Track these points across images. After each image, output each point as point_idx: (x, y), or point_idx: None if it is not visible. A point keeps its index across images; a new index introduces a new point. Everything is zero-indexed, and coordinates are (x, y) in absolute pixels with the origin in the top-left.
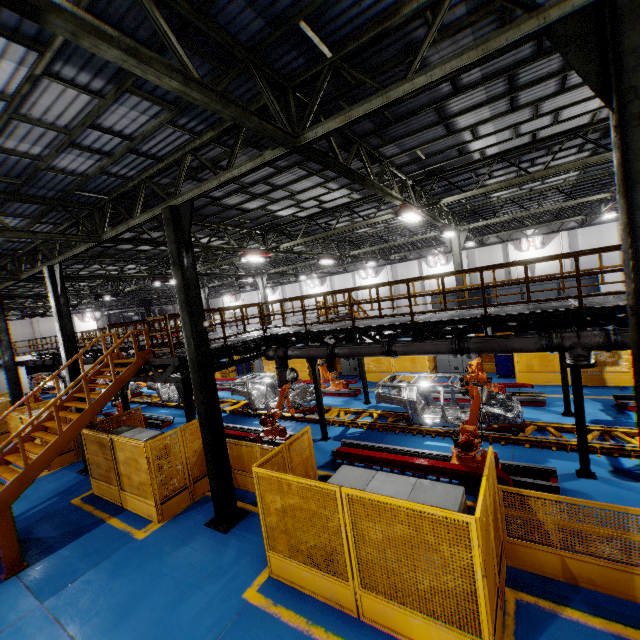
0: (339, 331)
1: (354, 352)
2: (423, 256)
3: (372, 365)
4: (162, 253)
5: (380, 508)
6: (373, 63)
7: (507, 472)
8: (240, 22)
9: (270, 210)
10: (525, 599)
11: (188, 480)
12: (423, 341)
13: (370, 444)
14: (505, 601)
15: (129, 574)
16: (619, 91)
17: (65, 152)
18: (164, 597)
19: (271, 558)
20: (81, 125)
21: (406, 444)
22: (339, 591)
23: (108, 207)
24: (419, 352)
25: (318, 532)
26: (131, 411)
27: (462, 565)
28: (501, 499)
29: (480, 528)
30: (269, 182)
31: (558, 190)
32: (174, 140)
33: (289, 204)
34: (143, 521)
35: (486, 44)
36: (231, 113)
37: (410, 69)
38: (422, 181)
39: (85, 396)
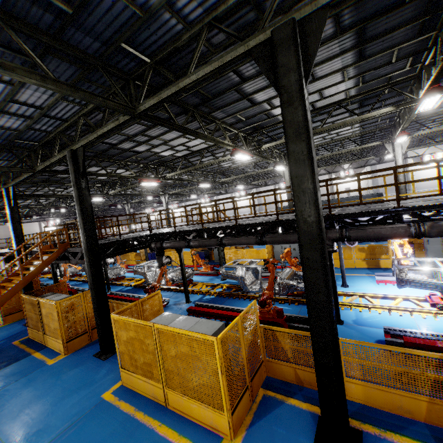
0: (194, 231)
1: (201, 244)
2: (277, 182)
3: (232, 255)
4: (91, 180)
5: (173, 335)
6: (181, 65)
7: (290, 321)
8: (85, 43)
9: (155, 152)
10: (269, 394)
11: (87, 327)
12: (240, 236)
13: (212, 305)
14: (257, 396)
15: (36, 385)
16: (279, 88)
17: (1, 116)
18: (53, 398)
19: (122, 373)
20: (5, 100)
21: (237, 305)
22: (156, 391)
23: (39, 150)
24: (238, 244)
25: (145, 353)
26: (59, 284)
27: (213, 368)
28: (262, 333)
29: (220, 344)
30: (146, 134)
31: (349, 139)
32: (70, 109)
33: (167, 148)
34: (55, 354)
35: (222, 58)
36: (79, 96)
37: (188, 70)
38: (250, 134)
39: (23, 272)
